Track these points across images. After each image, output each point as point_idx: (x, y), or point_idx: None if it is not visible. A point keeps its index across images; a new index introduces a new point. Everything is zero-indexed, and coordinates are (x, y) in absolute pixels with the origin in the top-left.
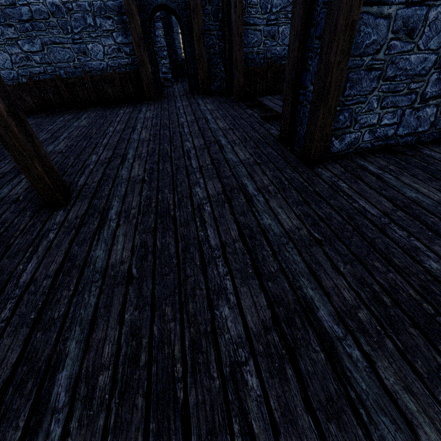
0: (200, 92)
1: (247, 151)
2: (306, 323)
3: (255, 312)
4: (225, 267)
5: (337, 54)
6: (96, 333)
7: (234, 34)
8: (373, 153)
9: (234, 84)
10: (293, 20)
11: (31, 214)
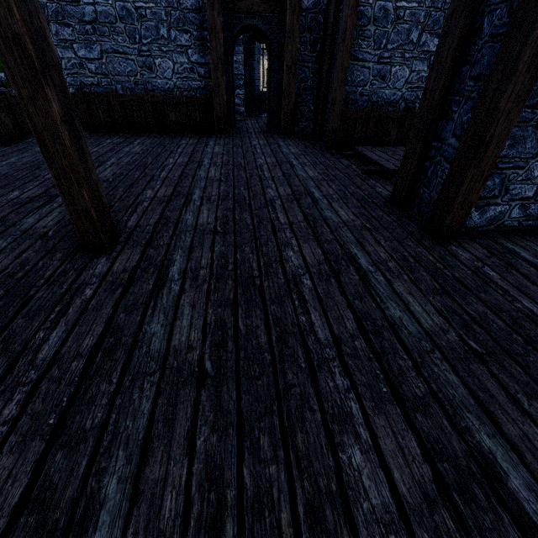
0: (280, 132)
1: (350, 211)
2: (493, 499)
3: (404, 465)
4: (345, 378)
5: (510, 99)
6: (150, 466)
7: (338, 67)
8: (520, 234)
9: (327, 127)
10: (439, 54)
11: (62, 257)
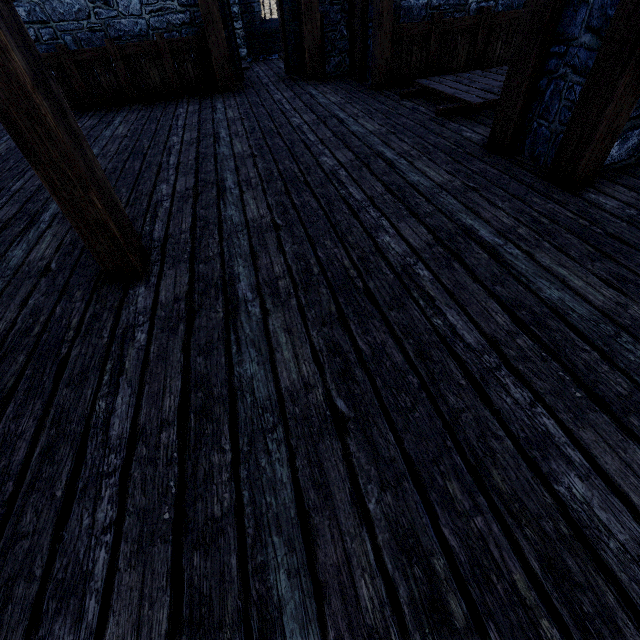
0: (306, 76)
1: (442, 169)
2: None
3: (639, 485)
4: (523, 389)
5: None
6: (321, 549)
7: None
8: None
9: (374, 57)
10: None
11: (84, 296)
